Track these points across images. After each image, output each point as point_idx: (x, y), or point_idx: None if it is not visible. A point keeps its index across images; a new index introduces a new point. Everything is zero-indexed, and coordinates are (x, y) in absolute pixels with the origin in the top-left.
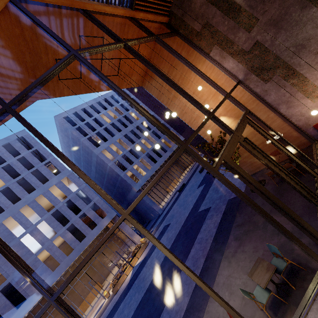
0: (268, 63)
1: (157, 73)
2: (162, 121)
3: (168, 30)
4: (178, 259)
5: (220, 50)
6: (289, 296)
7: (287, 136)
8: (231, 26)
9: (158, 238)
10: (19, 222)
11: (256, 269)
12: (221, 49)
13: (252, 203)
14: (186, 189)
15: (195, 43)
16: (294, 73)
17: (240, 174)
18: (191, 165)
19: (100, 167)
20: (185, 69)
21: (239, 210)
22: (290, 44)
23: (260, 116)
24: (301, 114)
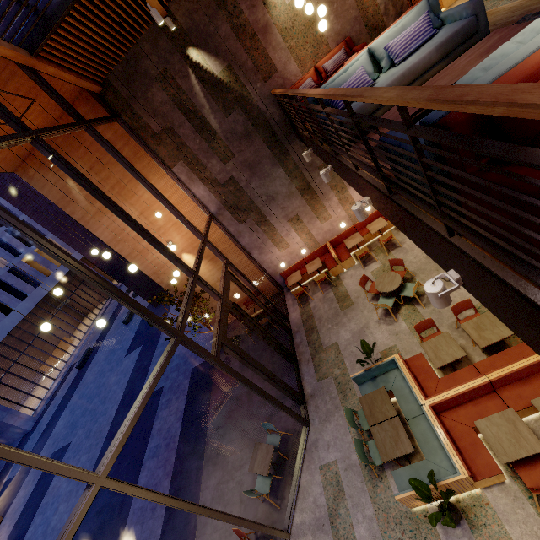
0: (242, 203)
1: (111, 206)
2: (23, 216)
3: (99, 104)
4: (188, 502)
5: (188, 170)
6: (285, 470)
7: (259, 282)
8: (204, 148)
9: (38, 490)
10: None
11: (256, 458)
12: (189, 169)
13: (254, 387)
14: (97, 360)
15: (150, 145)
16: (266, 221)
17: (238, 354)
18: (100, 308)
19: None
20: (128, 175)
21: (214, 384)
22: (263, 192)
23: (233, 259)
24: (271, 261)
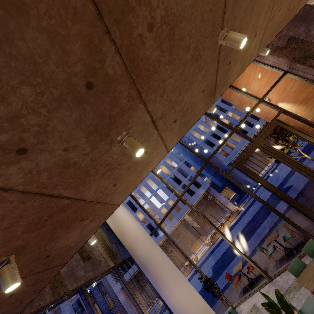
0: (310, 51)
1: None
2: None
3: None
4: (206, 220)
5: None
6: (291, 256)
7: None
8: None
9: (247, 208)
10: (147, 189)
11: (270, 236)
12: None
13: (252, 195)
14: None
15: None
16: None
17: (248, 175)
18: None
19: (192, 146)
20: None
21: (304, 192)
22: None
23: None
24: None
